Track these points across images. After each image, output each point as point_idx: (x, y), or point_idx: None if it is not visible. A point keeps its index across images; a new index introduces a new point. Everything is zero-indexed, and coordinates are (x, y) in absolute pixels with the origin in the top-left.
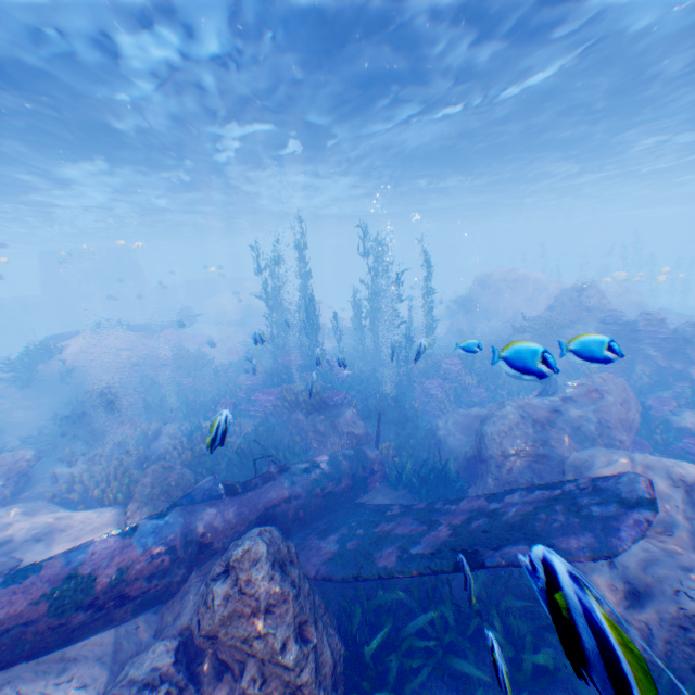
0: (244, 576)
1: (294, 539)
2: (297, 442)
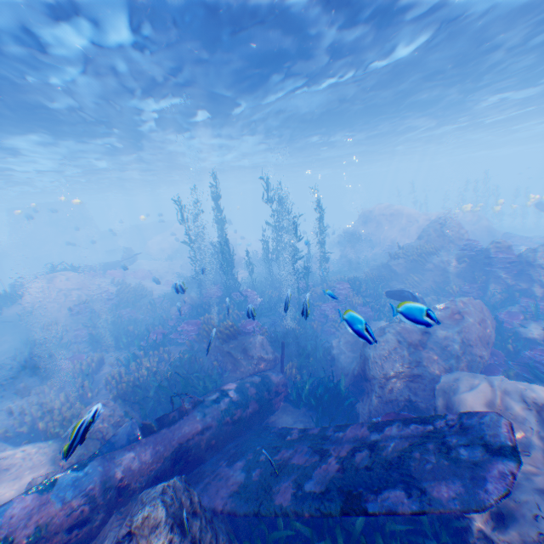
0: (144, 542)
1: (208, 466)
2: (215, 367)
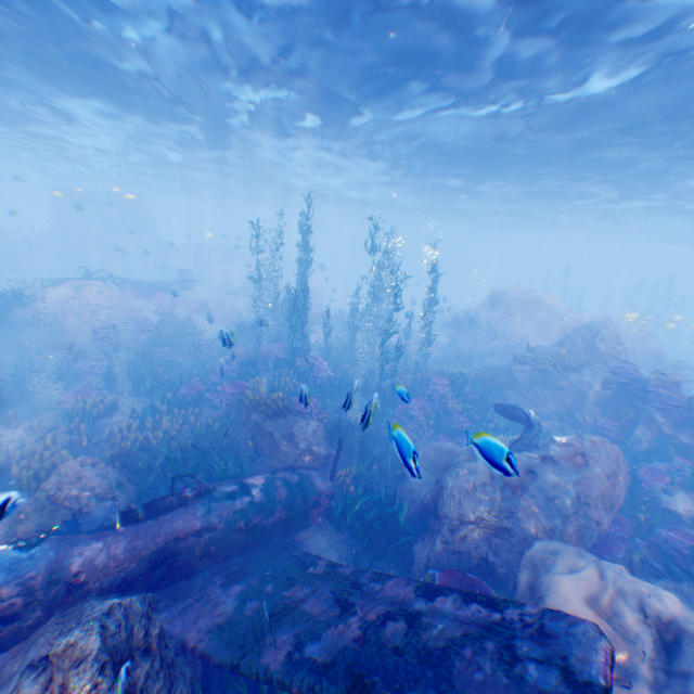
0: (62, 679)
1: (199, 580)
2: (248, 449)
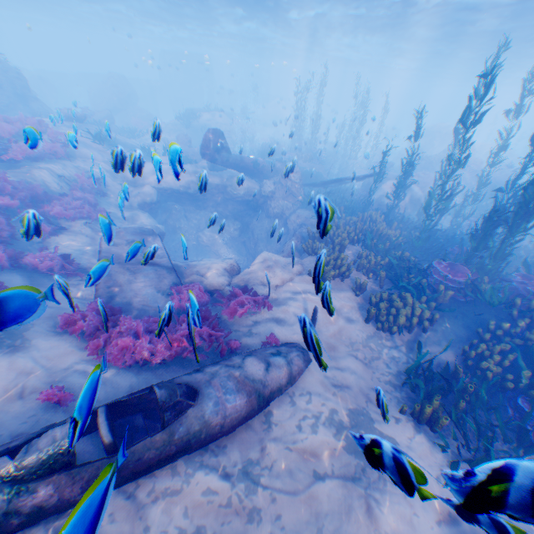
0: None
1: None
2: None
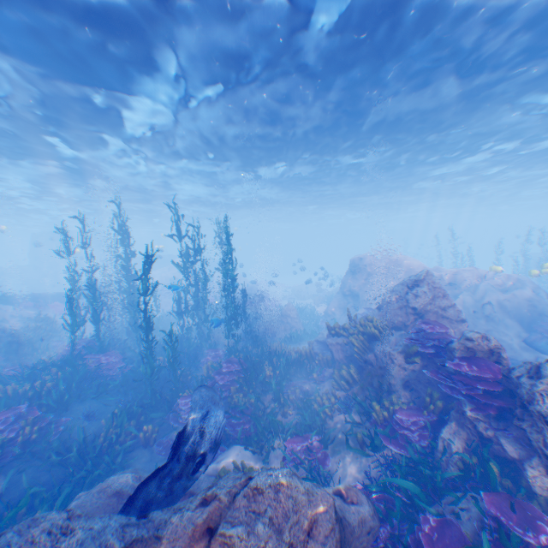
0: None
1: None
2: None
